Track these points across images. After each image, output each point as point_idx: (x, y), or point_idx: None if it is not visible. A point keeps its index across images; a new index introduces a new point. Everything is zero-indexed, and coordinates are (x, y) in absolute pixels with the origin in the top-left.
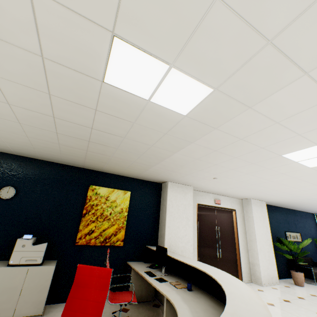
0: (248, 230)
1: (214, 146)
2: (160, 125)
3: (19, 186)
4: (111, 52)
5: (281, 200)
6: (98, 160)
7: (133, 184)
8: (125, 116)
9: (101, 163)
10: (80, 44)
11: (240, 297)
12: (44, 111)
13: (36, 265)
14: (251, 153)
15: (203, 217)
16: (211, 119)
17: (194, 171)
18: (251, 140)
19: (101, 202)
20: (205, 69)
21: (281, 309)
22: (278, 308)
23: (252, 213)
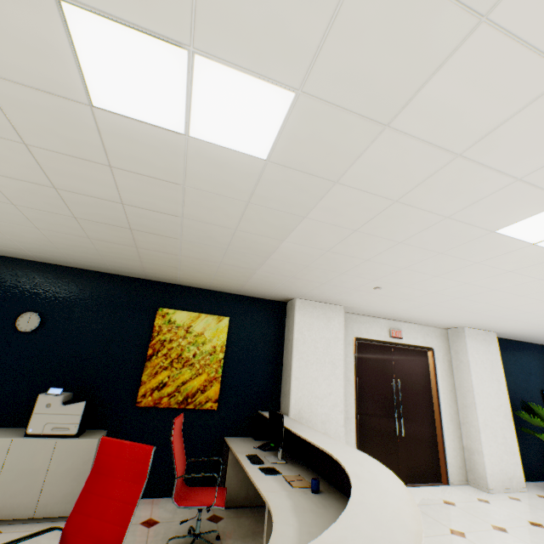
0: (459, 386)
1: (349, 222)
2: (230, 186)
3: (45, 312)
4: (74, 39)
5: (527, 329)
6: (163, 264)
7: (234, 305)
8: (163, 173)
9: (170, 268)
10: (17, 31)
11: (374, 513)
12: (36, 178)
13: (69, 436)
14: (429, 232)
15: (367, 361)
16: (318, 162)
17: (334, 276)
18: (418, 203)
19: (178, 336)
20: (259, 45)
21: (519, 540)
22: (513, 538)
23: (468, 355)
